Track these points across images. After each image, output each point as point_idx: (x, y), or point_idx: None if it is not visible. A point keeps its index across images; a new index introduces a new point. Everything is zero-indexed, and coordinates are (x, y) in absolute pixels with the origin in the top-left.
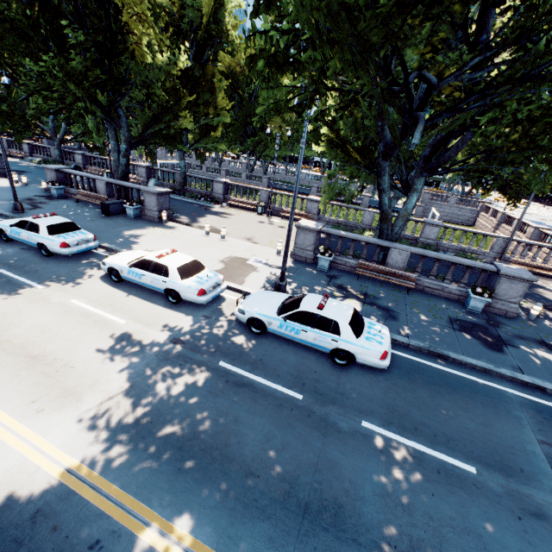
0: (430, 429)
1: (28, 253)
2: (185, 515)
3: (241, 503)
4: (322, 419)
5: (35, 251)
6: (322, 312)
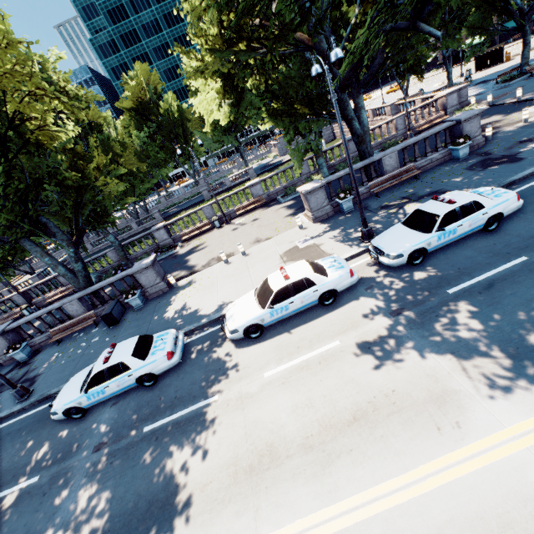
0: None
1: (128, 401)
2: None
3: None
4: None
5: (131, 393)
6: (458, 204)
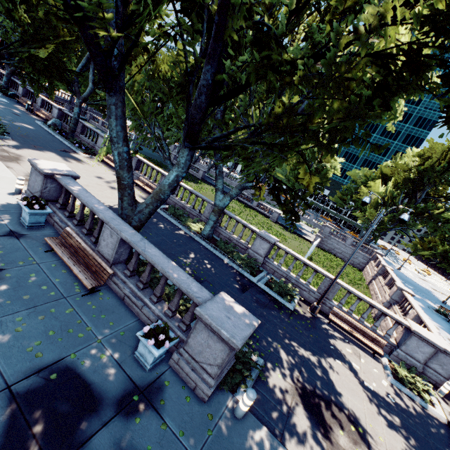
0: None
1: None
2: None
3: None
4: None
5: None
6: None
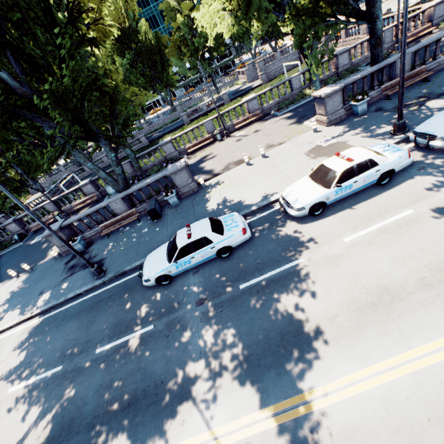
0: None
1: (209, 269)
2: None
3: None
4: None
5: (208, 264)
6: None
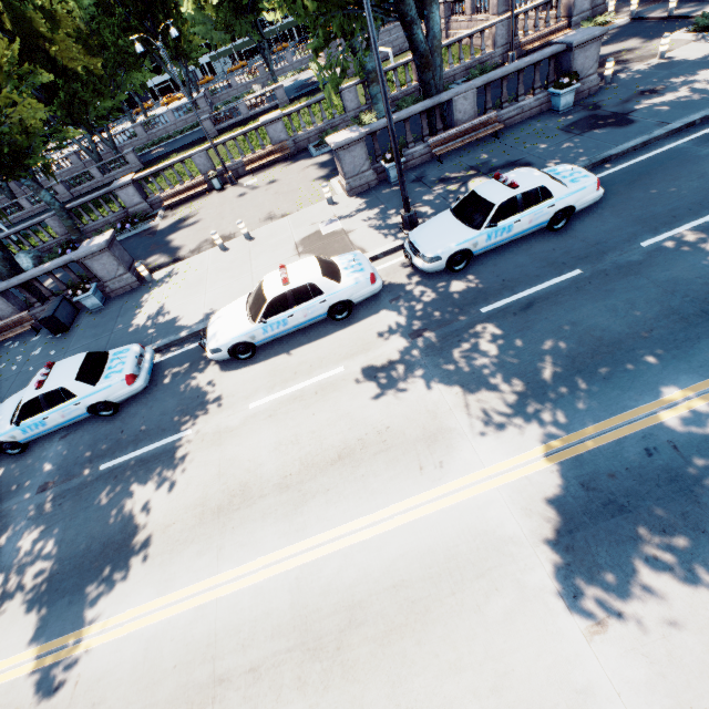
0: (680, 209)
1: (82, 433)
2: (658, 388)
3: (672, 350)
4: (617, 268)
5: (86, 424)
6: (521, 189)
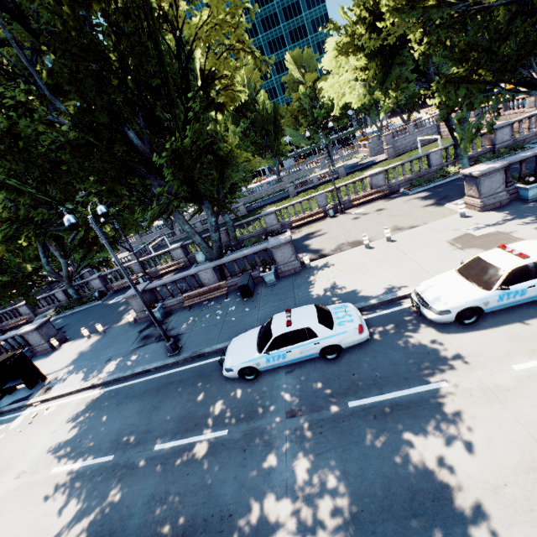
0: None
1: (307, 371)
2: None
3: None
4: None
5: (307, 364)
6: None
